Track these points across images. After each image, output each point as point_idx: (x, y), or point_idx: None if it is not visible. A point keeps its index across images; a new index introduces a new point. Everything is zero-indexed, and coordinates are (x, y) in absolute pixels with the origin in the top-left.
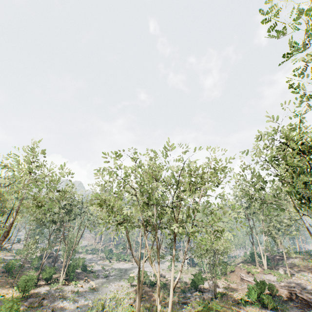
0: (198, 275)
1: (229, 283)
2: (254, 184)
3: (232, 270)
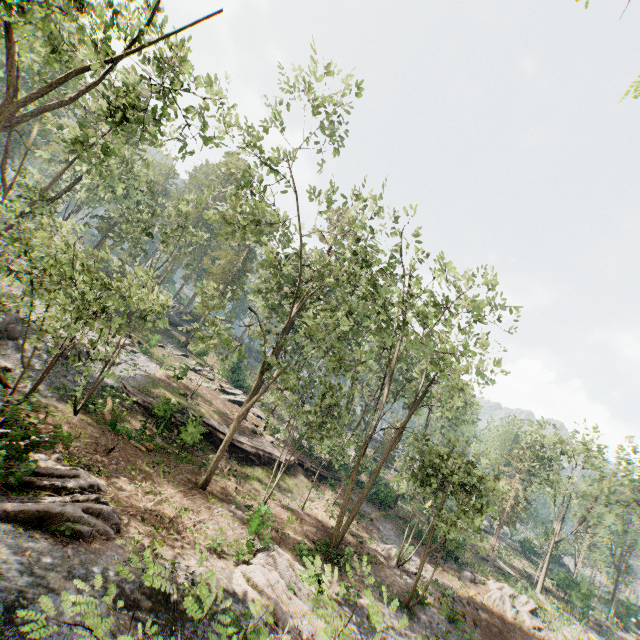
0: None
1: None
2: None
3: None
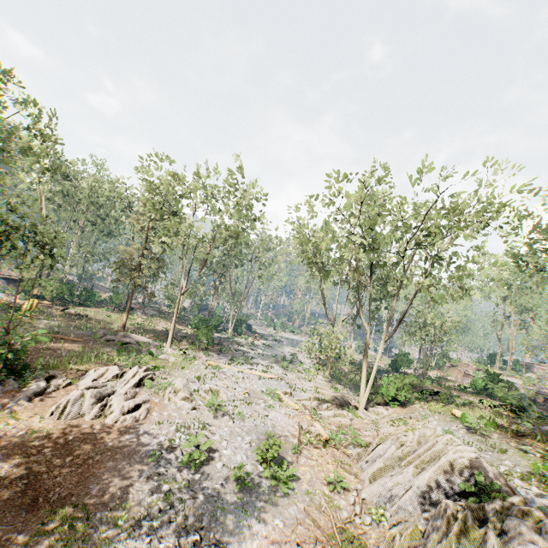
0: (403, 356)
1: (445, 376)
2: (533, 241)
3: (453, 365)
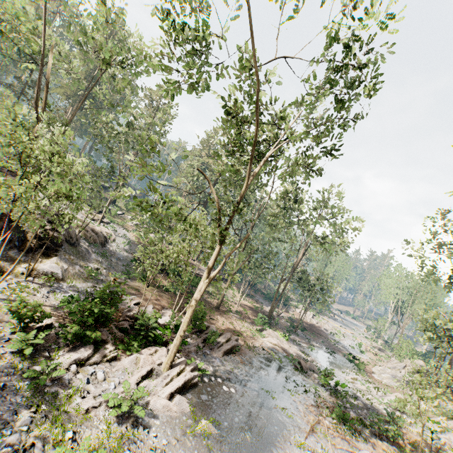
0: (430, 352)
1: None
2: None
3: None
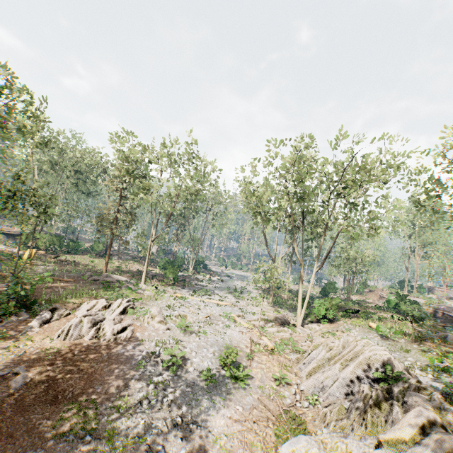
0: (330, 284)
1: (364, 299)
2: (430, 189)
3: (371, 290)
